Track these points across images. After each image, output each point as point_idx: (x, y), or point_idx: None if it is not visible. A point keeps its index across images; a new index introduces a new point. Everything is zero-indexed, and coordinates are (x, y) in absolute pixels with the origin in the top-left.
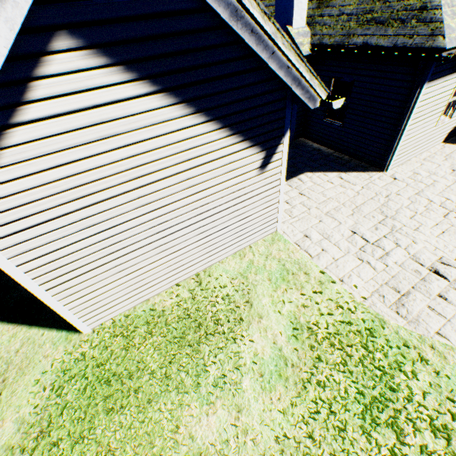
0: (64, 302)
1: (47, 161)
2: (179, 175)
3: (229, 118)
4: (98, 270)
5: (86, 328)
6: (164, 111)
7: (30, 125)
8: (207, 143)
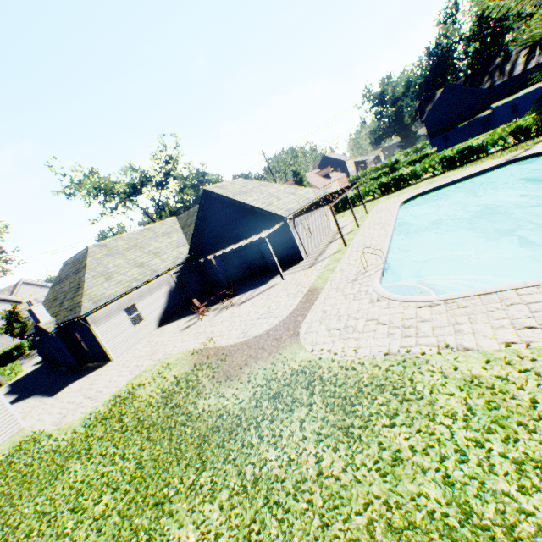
0: None
1: None
2: None
3: None
4: None
5: None
6: None
7: None
8: None
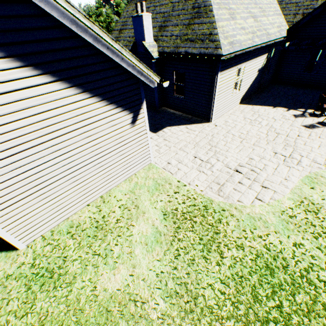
0: (2, 226)
1: None
2: (79, 130)
3: (106, 95)
4: (27, 199)
5: (21, 245)
6: (63, 92)
7: None
8: (94, 110)
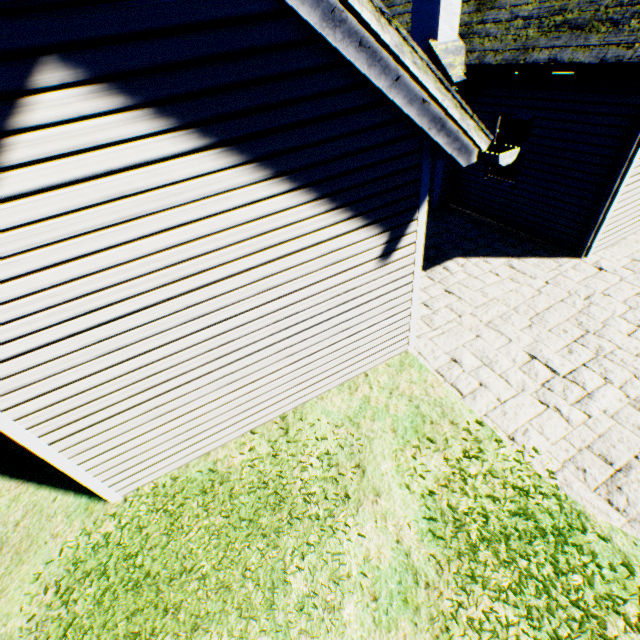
0: (78, 460)
1: (38, 257)
2: (251, 272)
3: (329, 184)
4: (129, 413)
5: (114, 494)
6: (223, 176)
7: (7, 205)
8: (294, 223)
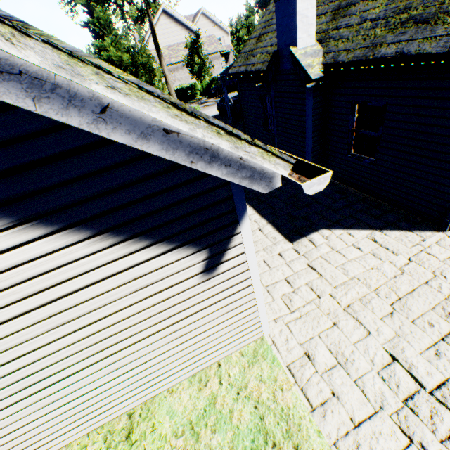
0: None
1: None
2: (31, 314)
3: (106, 218)
4: None
5: None
6: None
7: None
8: (71, 261)
